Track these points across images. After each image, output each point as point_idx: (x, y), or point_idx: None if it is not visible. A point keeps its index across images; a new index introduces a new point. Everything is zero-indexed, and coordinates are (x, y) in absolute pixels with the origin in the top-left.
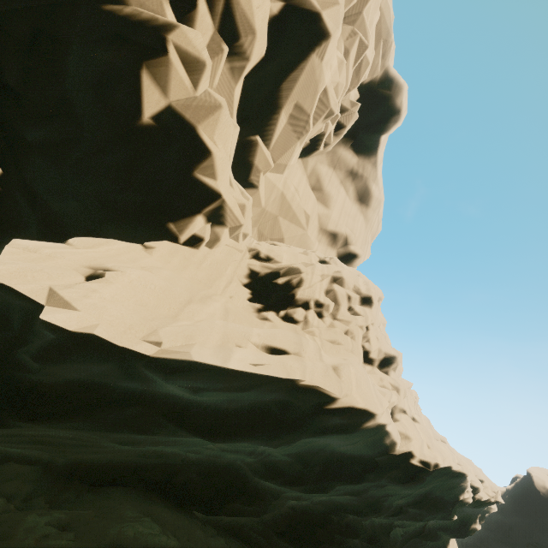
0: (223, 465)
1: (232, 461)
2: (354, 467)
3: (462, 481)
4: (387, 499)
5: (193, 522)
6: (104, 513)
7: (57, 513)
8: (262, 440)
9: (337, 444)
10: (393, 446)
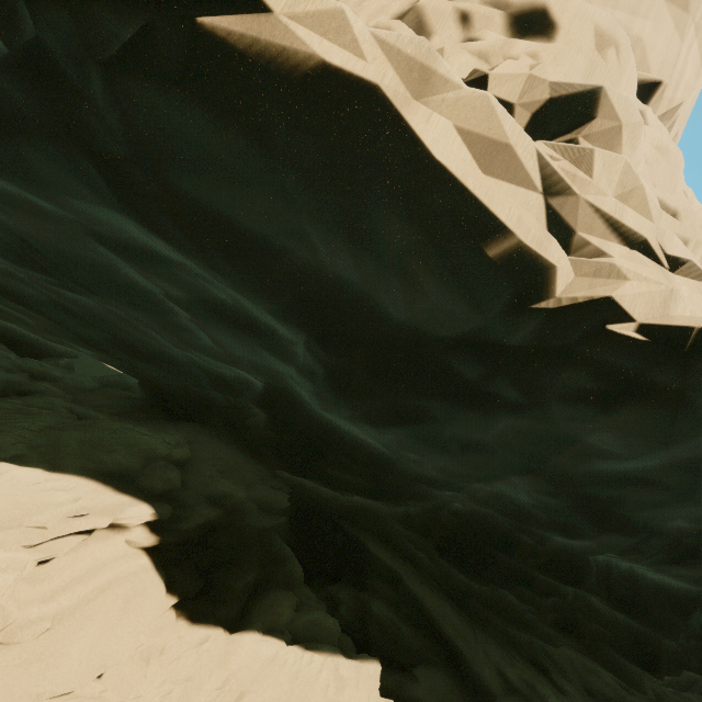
0: (278, 391)
1: (294, 391)
2: (460, 370)
3: None
4: (620, 498)
5: (253, 466)
6: (148, 427)
7: (102, 414)
8: (27, 145)
9: (376, 290)
10: (532, 285)
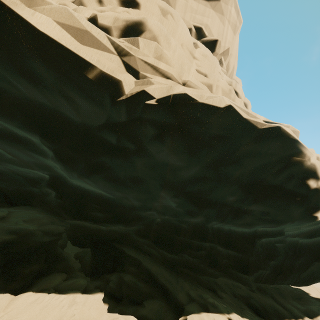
0: (55, 177)
1: (63, 176)
2: (109, 140)
3: (295, 155)
4: (199, 190)
5: (48, 218)
6: None
7: None
8: None
9: (58, 106)
10: (115, 91)
